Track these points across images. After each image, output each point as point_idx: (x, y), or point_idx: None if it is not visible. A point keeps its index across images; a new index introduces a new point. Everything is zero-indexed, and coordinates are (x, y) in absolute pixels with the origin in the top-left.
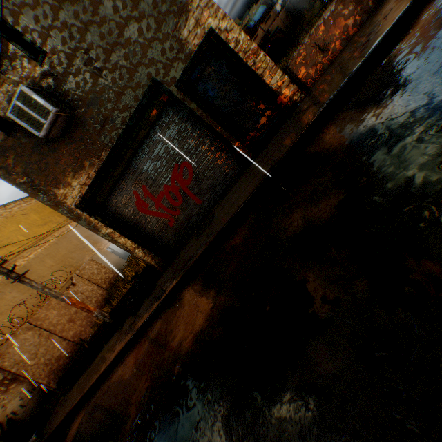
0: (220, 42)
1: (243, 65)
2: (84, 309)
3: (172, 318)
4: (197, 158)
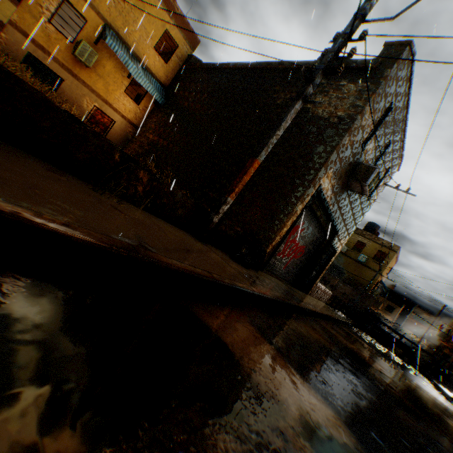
0: (334, 255)
1: (326, 266)
2: (242, 184)
3: (336, 337)
4: (303, 257)
